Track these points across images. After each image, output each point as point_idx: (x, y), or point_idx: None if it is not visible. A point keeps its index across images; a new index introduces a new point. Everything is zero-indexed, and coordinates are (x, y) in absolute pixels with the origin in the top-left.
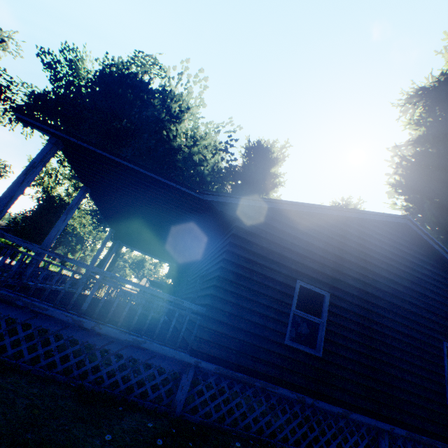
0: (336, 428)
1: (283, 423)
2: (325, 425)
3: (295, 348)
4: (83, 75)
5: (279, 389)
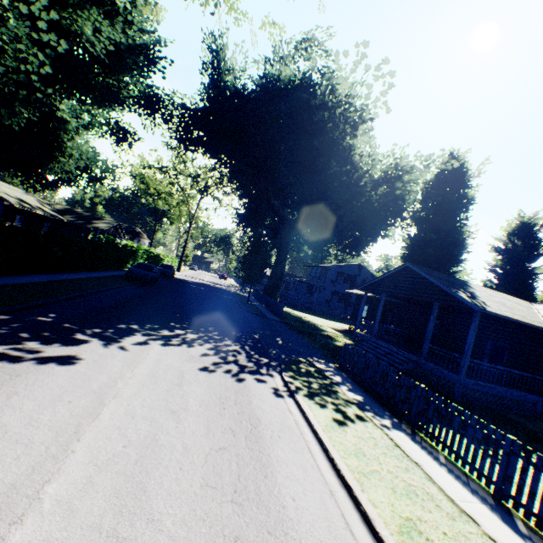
0: None
1: None
2: None
3: None
4: (234, 73)
5: None
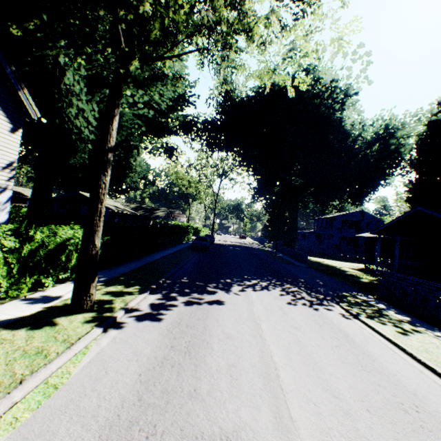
0: None
1: None
2: None
3: None
4: (239, 90)
5: None
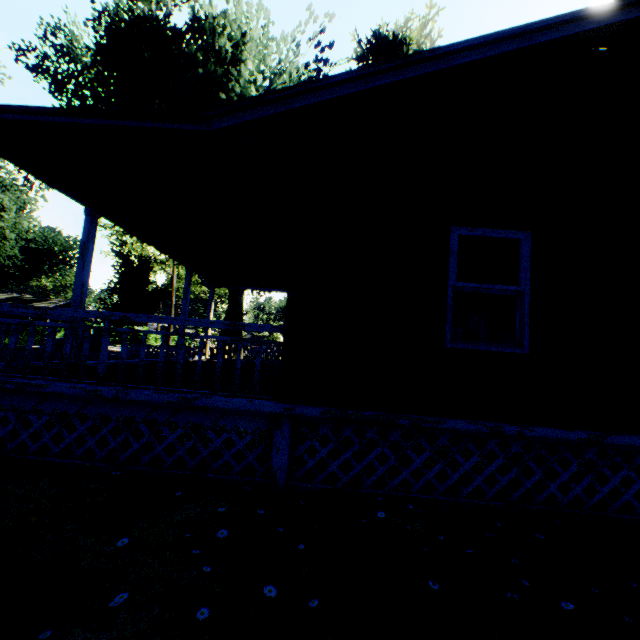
0: (579, 463)
1: (470, 472)
2: (555, 462)
3: (468, 350)
4: (87, 62)
5: (447, 422)
